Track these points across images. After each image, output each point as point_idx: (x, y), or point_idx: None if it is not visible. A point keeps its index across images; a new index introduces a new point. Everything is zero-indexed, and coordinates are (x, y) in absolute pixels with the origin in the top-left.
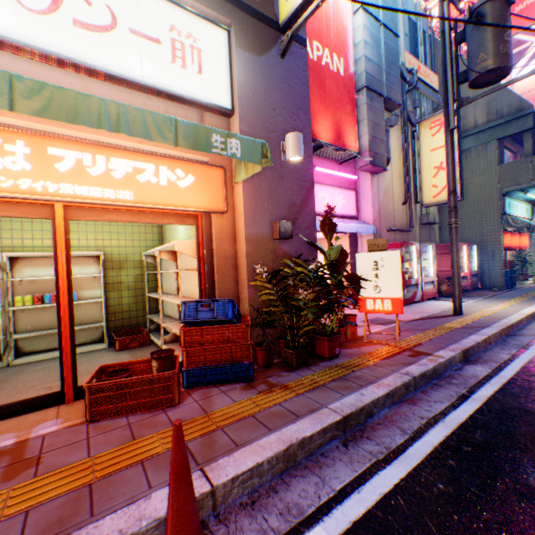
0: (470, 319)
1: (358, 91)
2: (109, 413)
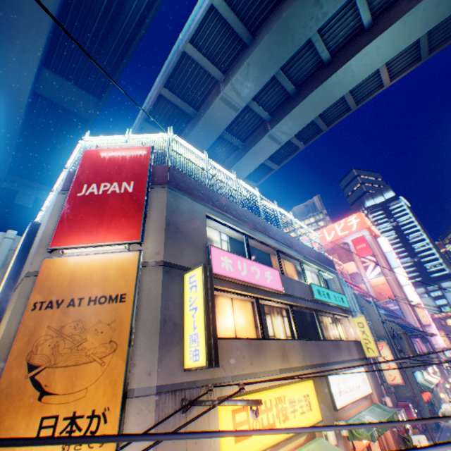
0: None
1: None
2: None
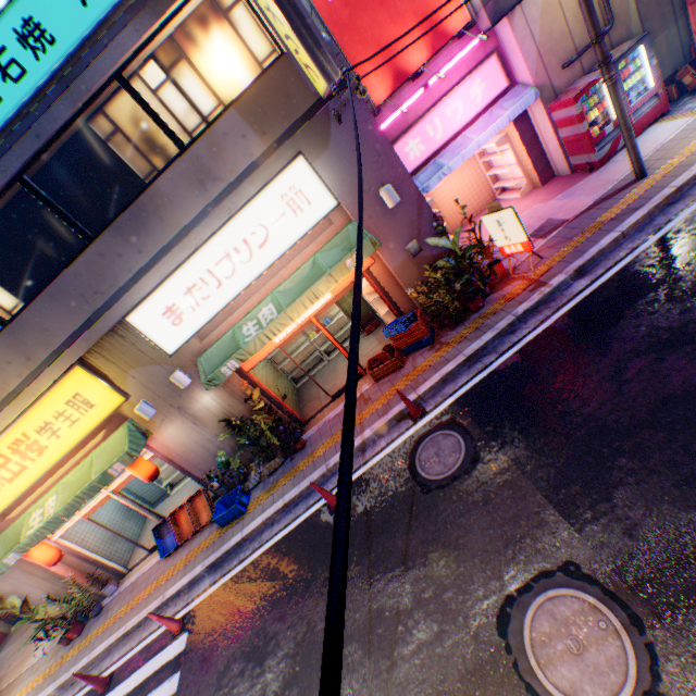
0: (641, 191)
1: None
2: (381, 378)
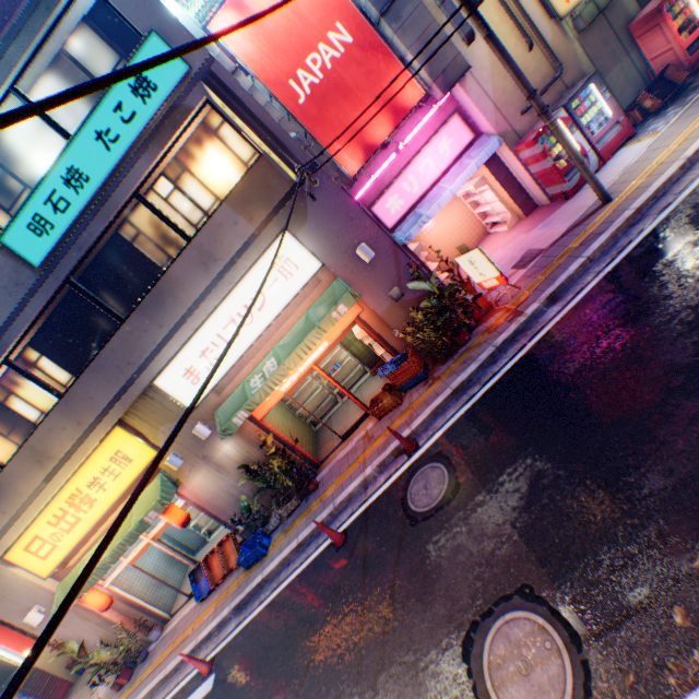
0: (606, 215)
1: (377, 24)
2: (382, 416)
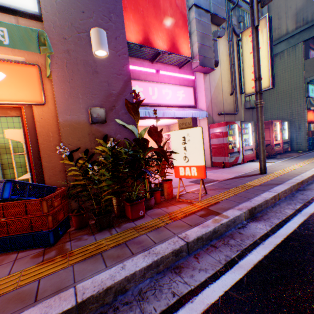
0: (270, 177)
1: (189, 9)
2: None
